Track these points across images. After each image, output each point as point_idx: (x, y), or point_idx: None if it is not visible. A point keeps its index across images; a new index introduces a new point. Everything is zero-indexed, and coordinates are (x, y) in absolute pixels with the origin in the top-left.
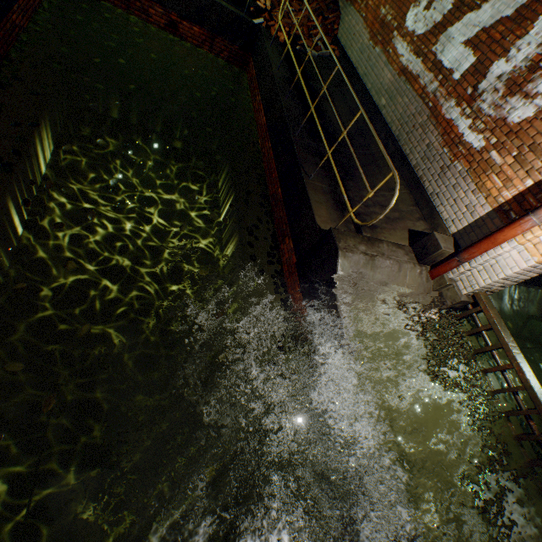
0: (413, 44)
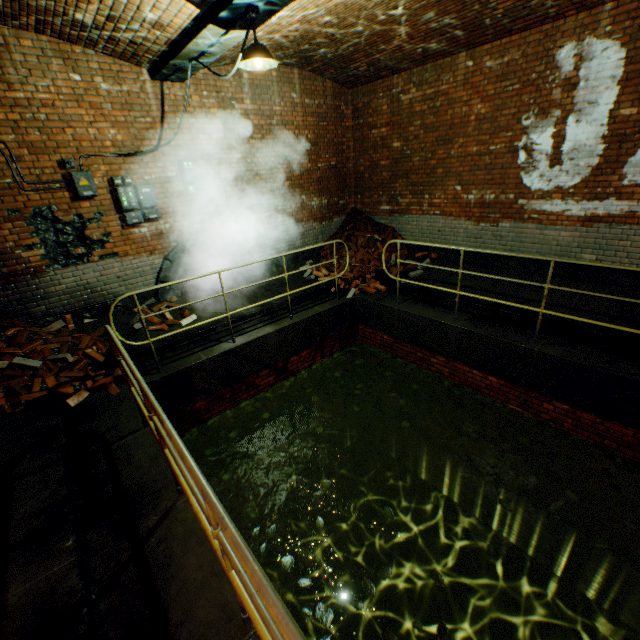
0: (574, 195)
